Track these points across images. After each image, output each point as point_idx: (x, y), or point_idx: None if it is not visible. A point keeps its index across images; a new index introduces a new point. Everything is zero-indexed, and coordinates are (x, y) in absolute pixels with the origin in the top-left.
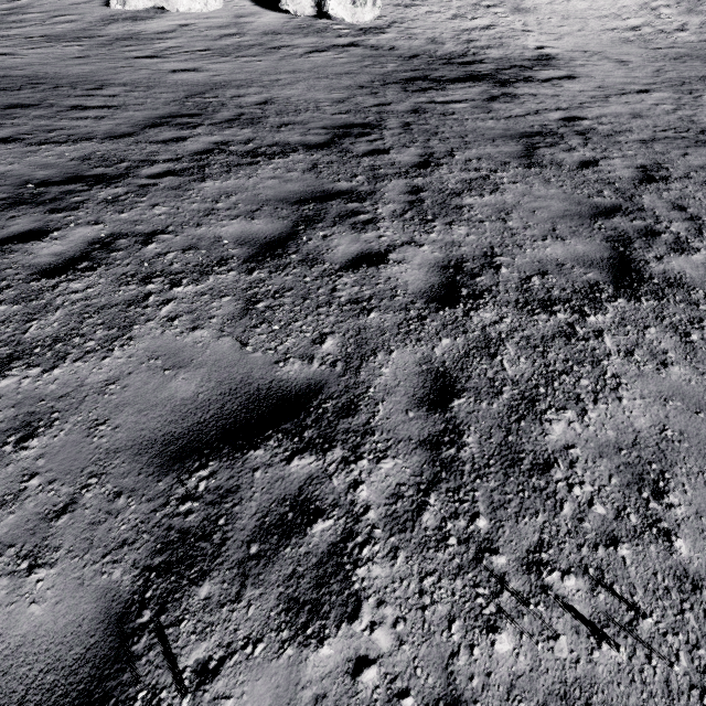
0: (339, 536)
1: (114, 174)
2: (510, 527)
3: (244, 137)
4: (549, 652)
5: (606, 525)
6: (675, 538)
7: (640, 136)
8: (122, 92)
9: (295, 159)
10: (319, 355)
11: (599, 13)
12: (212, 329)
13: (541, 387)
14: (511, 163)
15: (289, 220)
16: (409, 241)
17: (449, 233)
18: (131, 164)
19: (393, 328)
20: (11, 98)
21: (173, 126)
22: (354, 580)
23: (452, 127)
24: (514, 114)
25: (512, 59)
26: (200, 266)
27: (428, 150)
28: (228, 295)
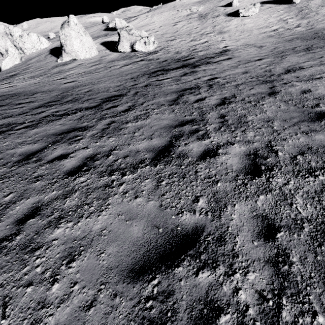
0: None
1: (5, 130)
2: None
3: (66, 108)
4: None
5: (34, 277)
6: (56, 283)
7: (237, 82)
8: (40, 95)
9: (77, 115)
10: (0, 202)
11: (258, 27)
12: None
13: (71, 212)
14: (164, 104)
15: (48, 142)
16: (85, 147)
17: (105, 141)
18: (15, 125)
19: (39, 188)
20: (0, 103)
21: (45, 107)
22: None
23: (155, 91)
24: (188, 80)
25: (208, 54)
26: None
27: (134, 103)
28: None
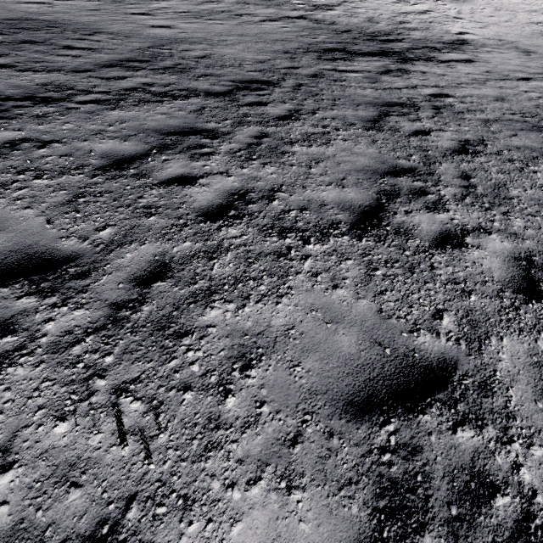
0: (14, 347)
1: (56, 98)
2: (125, 365)
3: (167, 81)
4: (86, 440)
5: (190, 378)
6: (231, 396)
7: (487, 116)
8: (107, 39)
9: (191, 102)
10: (93, 238)
11: (530, 8)
12: (38, 210)
13: (227, 285)
14: (356, 125)
15: (150, 145)
16: (224, 171)
17: (259, 170)
18: (74, 92)
19: (158, 229)
20: (28, 36)
21: (123, 68)
22: (2, 373)
23: (334, 91)
24: (394, 86)
25: (429, 40)
26: (63, 168)
27: (299, 107)
28: (66, 189)
